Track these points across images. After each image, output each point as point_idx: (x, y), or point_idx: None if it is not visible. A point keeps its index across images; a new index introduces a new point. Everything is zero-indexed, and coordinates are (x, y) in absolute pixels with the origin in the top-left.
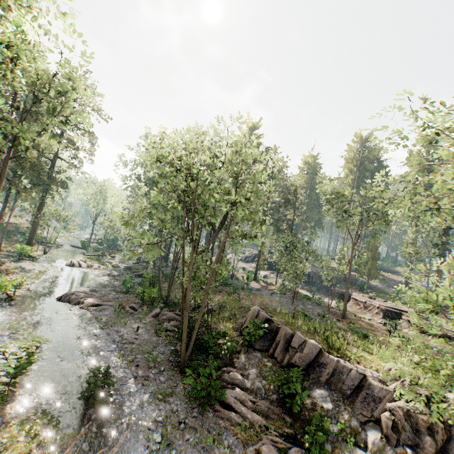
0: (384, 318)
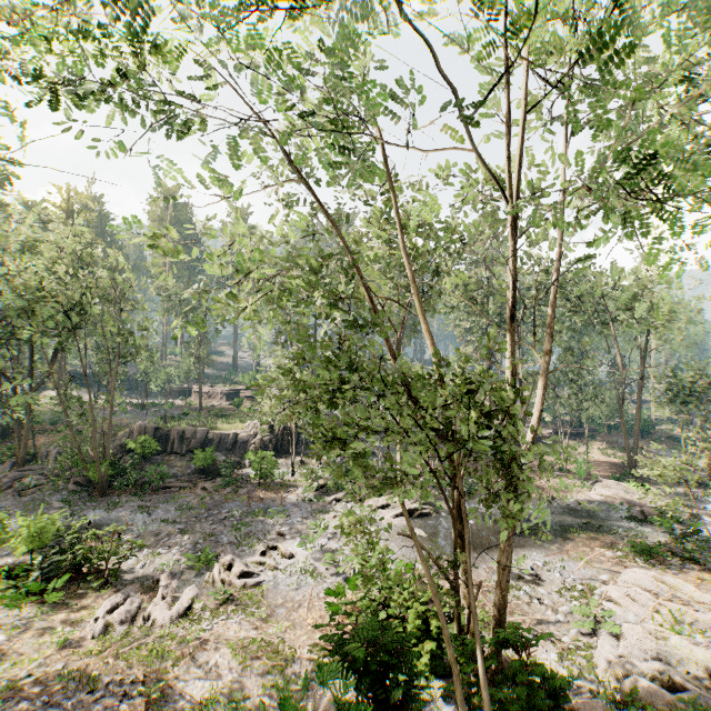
0: (228, 401)
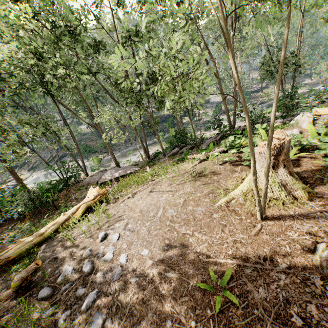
0: None
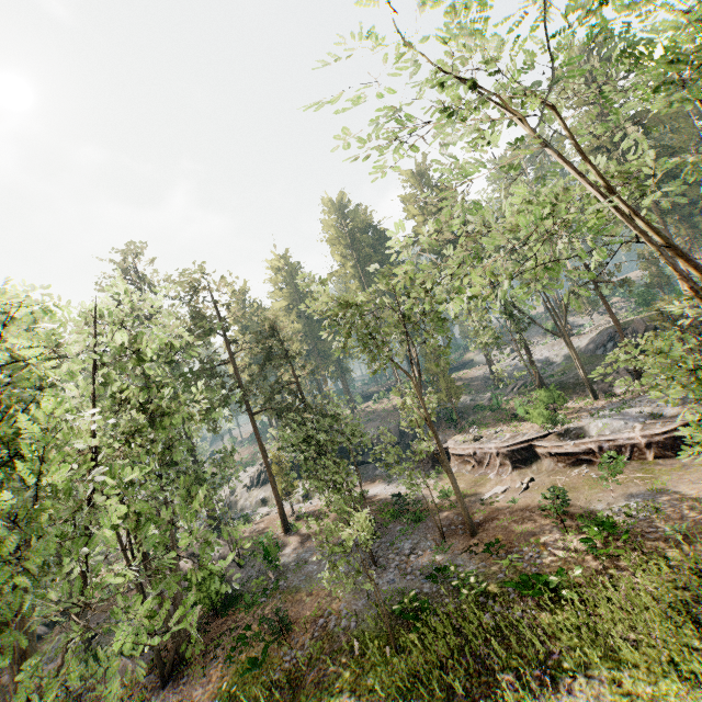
0: (516, 468)
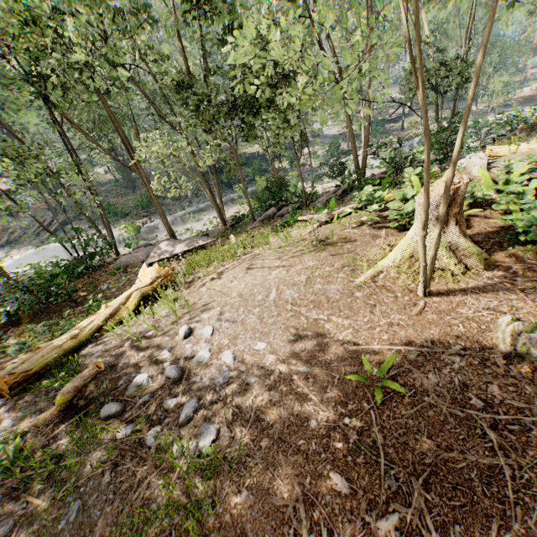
0: None
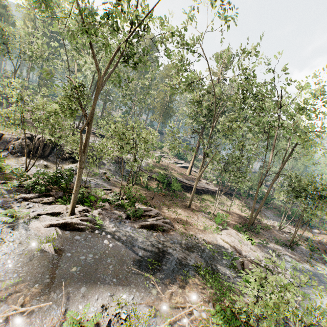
0: None
